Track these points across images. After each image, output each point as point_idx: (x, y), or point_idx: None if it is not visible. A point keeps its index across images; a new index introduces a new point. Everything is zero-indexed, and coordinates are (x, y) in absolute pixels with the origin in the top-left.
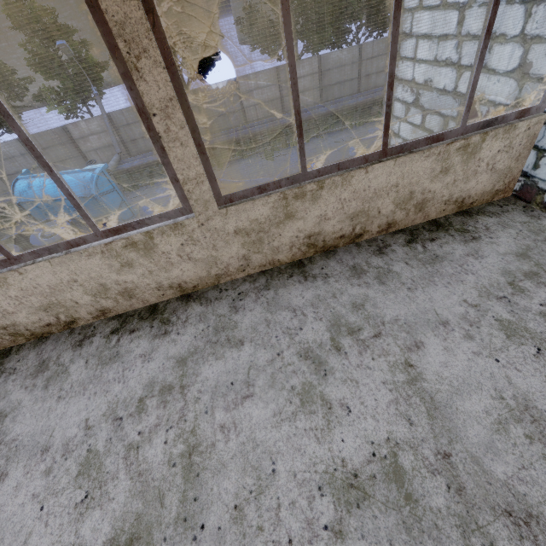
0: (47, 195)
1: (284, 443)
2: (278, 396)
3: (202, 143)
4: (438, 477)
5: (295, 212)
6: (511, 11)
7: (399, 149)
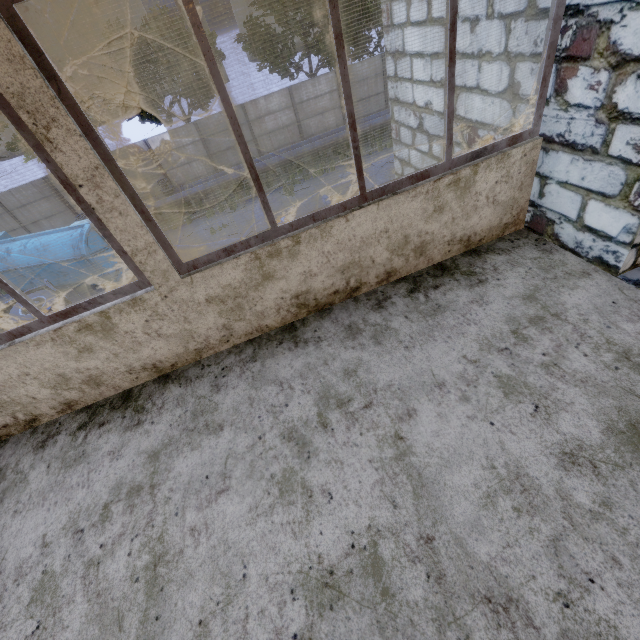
0: (30, 261)
1: (258, 542)
2: (256, 487)
3: (146, 210)
4: (419, 565)
5: (274, 272)
6: (492, 27)
7: (380, 192)
